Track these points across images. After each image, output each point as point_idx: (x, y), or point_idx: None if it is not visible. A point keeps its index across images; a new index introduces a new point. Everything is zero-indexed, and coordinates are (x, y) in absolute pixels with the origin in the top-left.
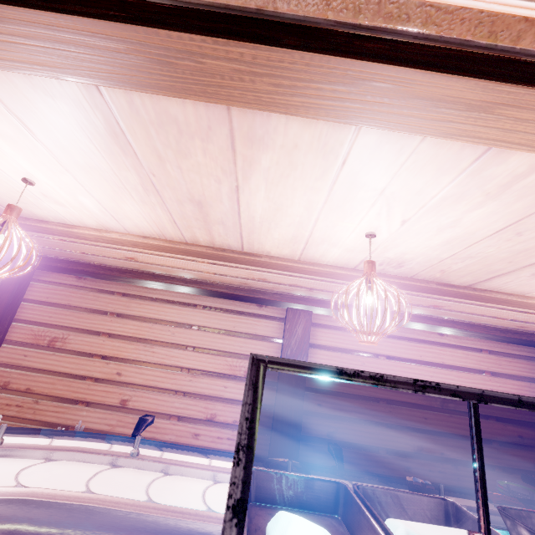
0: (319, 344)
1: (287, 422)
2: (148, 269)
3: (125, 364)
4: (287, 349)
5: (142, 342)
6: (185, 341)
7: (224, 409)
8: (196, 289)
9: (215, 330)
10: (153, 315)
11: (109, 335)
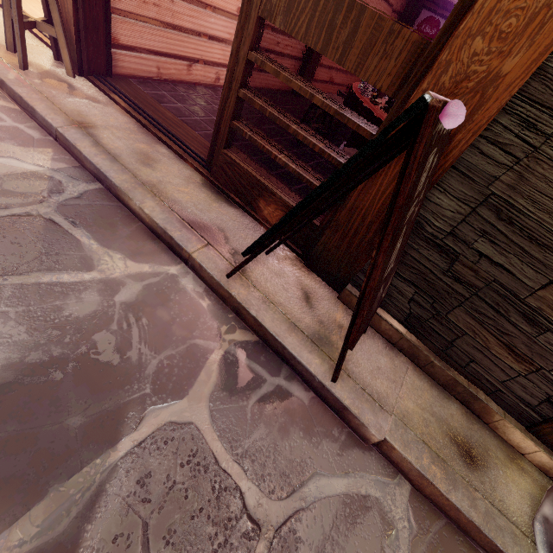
0: None
1: None
2: None
3: None
4: None
5: None
6: None
7: None
8: None
9: None
10: None
11: None
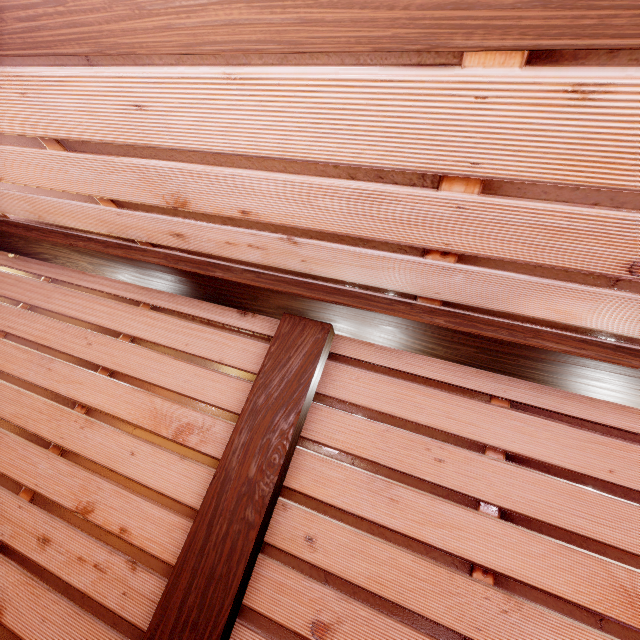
0: (341, 399)
1: (211, 561)
2: (48, 216)
3: (4, 381)
4: (258, 393)
5: (42, 351)
6: (102, 358)
7: (113, 497)
8: (126, 263)
9: (154, 346)
10: (75, 312)
11: (6, 335)
